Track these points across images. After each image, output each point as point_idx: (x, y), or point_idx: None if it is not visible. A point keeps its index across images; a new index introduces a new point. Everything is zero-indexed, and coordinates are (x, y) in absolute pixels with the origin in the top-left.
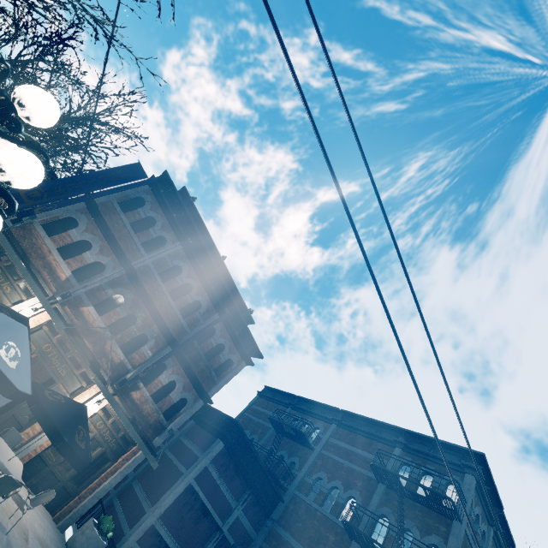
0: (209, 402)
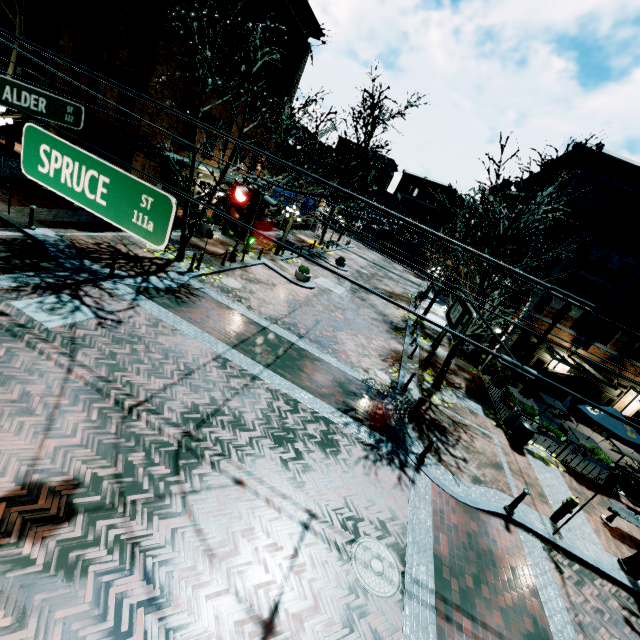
0: None
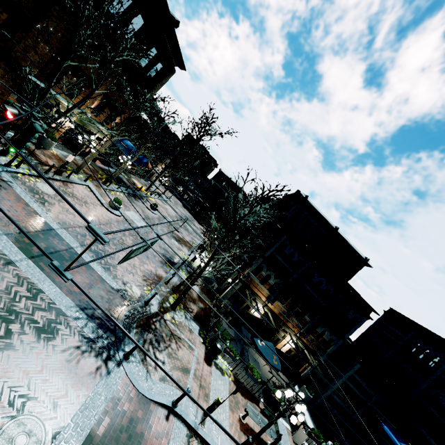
0: (346, 341)
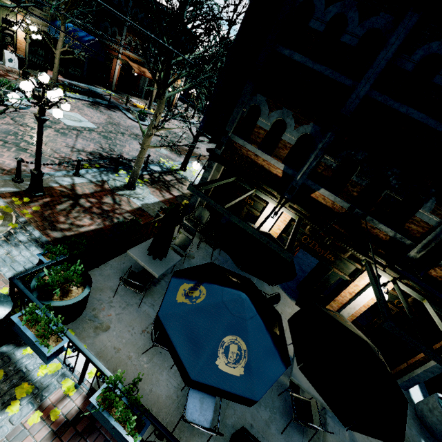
0: None
